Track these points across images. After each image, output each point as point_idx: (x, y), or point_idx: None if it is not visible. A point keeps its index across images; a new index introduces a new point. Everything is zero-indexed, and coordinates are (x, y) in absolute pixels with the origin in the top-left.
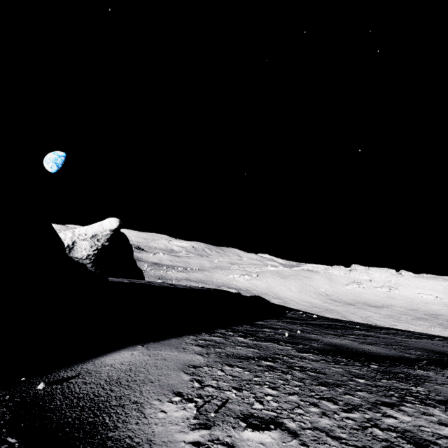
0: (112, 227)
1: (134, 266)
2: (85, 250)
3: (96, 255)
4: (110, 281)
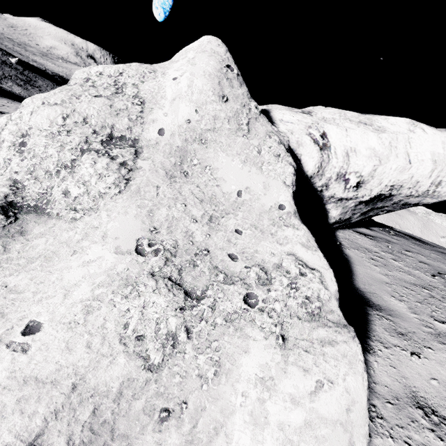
0: None
1: None
2: None
3: None
4: None
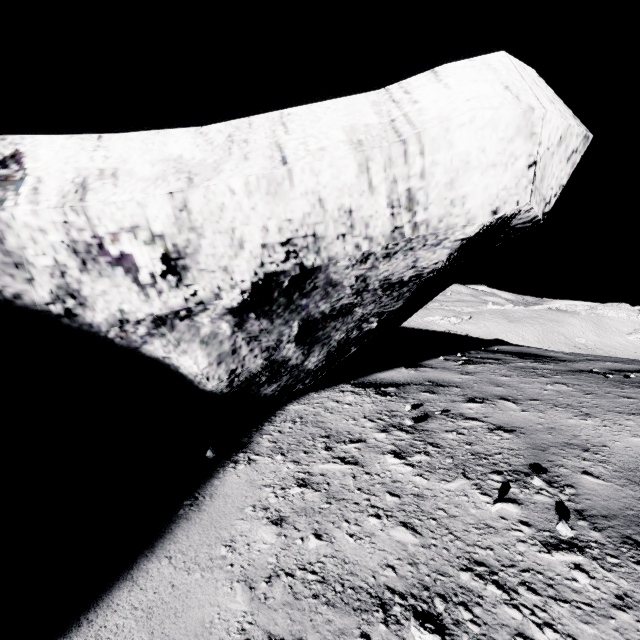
0: None
1: None
2: None
3: None
4: None
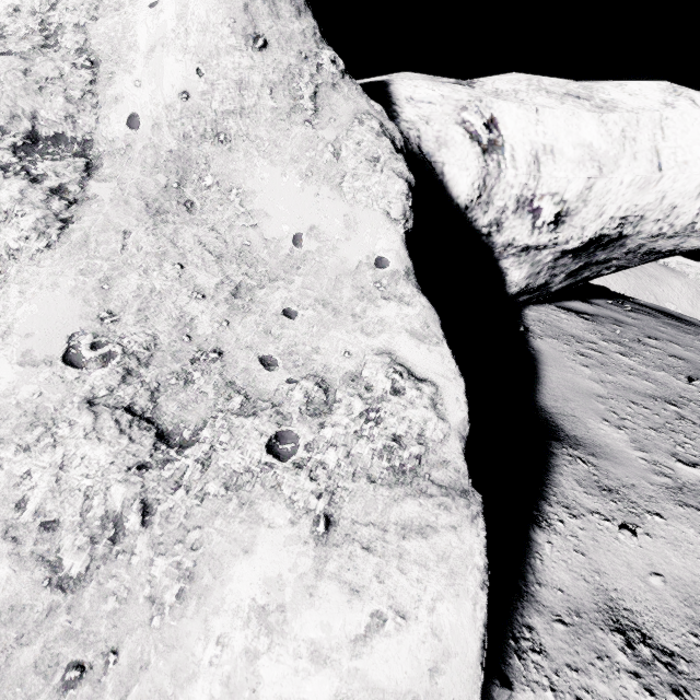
0: None
1: None
2: None
3: None
4: None
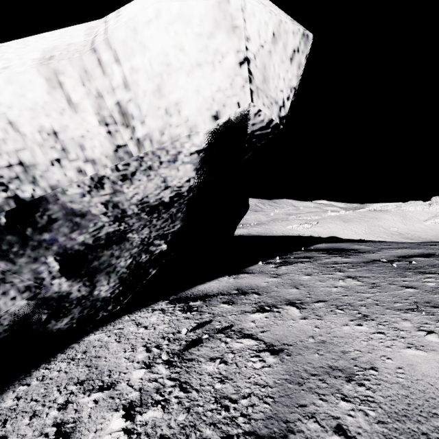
0: None
1: None
2: None
3: None
4: None
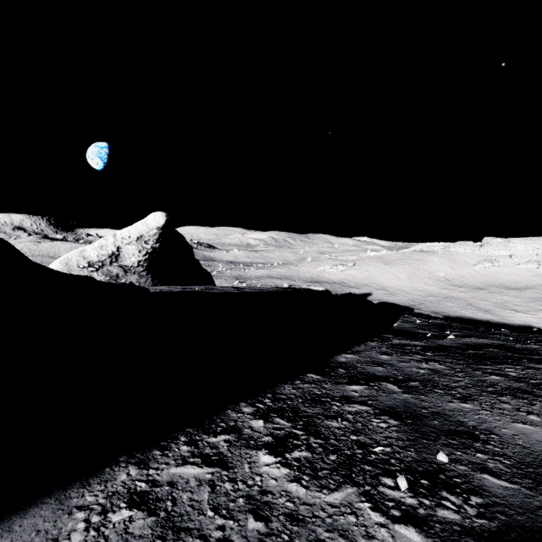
0: (158, 224)
1: (198, 268)
2: (134, 256)
3: (148, 261)
4: (155, 293)
